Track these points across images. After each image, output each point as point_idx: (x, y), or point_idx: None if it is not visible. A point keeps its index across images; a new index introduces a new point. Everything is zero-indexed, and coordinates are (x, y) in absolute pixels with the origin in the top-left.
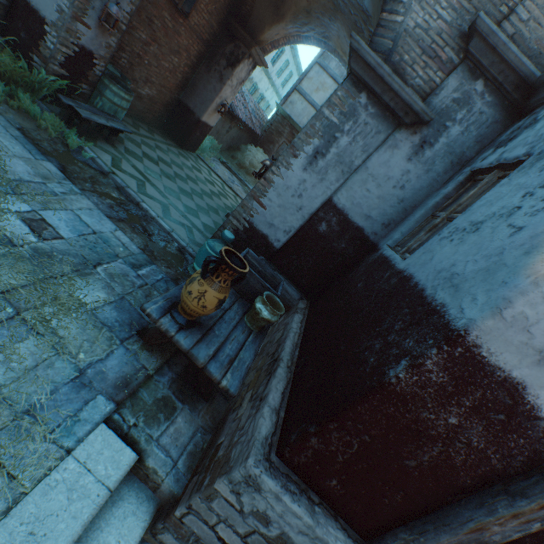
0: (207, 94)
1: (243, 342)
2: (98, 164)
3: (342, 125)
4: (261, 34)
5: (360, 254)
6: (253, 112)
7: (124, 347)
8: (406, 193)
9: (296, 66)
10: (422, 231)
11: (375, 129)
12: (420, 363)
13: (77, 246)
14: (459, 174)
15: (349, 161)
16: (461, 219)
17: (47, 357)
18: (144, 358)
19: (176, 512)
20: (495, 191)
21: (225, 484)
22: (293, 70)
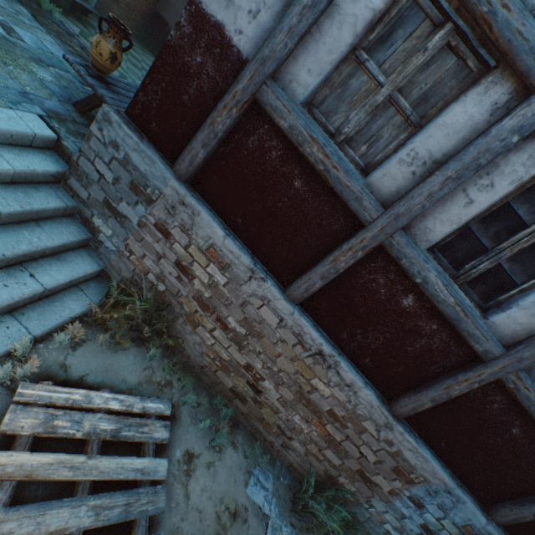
0: (180, 6)
1: None
2: (66, 28)
3: None
4: None
5: None
6: None
7: (61, 104)
8: None
9: None
10: None
11: None
12: (179, 22)
13: (37, 52)
14: None
15: None
16: None
17: (4, 76)
18: (75, 115)
19: (75, 158)
20: None
21: (95, 125)
22: None
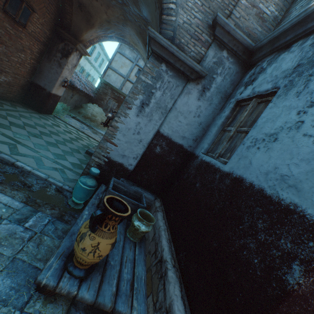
0: (52, 76)
1: (133, 258)
2: None
3: (154, 84)
4: (81, 36)
5: (185, 161)
6: (86, 83)
7: None
8: (202, 119)
9: (105, 55)
10: (224, 141)
11: (175, 84)
12: (313, 267)
13: None
14: (229, 103)
15: (164, 106)
16: (254, 132)
17: None
18: (48, 313)
19: None
20: (269, 112)
21: None
22: (104, 57)
